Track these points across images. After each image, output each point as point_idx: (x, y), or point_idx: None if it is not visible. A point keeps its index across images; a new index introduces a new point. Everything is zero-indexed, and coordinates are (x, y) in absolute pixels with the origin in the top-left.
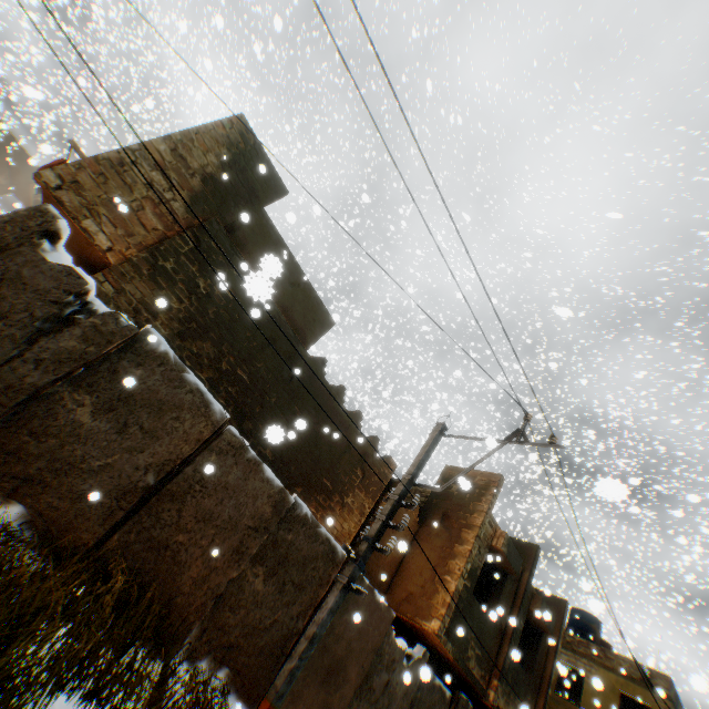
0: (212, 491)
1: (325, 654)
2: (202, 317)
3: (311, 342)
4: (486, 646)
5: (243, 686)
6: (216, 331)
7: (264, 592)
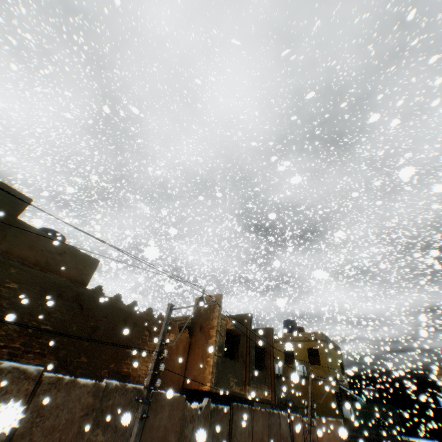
0: (49, 414)
1: (153, 440)
2: (1, 311)
3: (88, 280)
4: (239, 375)
5: None
6: (16, 313)
7: (105, 438)
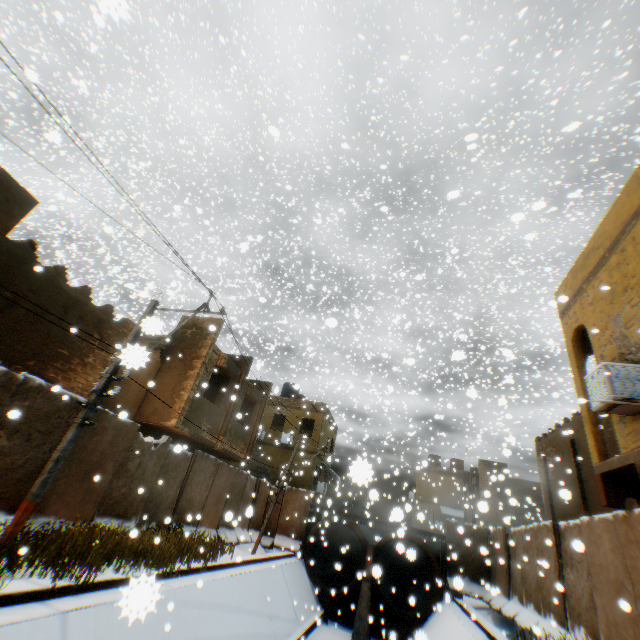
0: None
1: (83, 465)
2: None
3: (12, 225)
4: (215, 422)
5: (10, 505)
6: None
7: (12, 446)
